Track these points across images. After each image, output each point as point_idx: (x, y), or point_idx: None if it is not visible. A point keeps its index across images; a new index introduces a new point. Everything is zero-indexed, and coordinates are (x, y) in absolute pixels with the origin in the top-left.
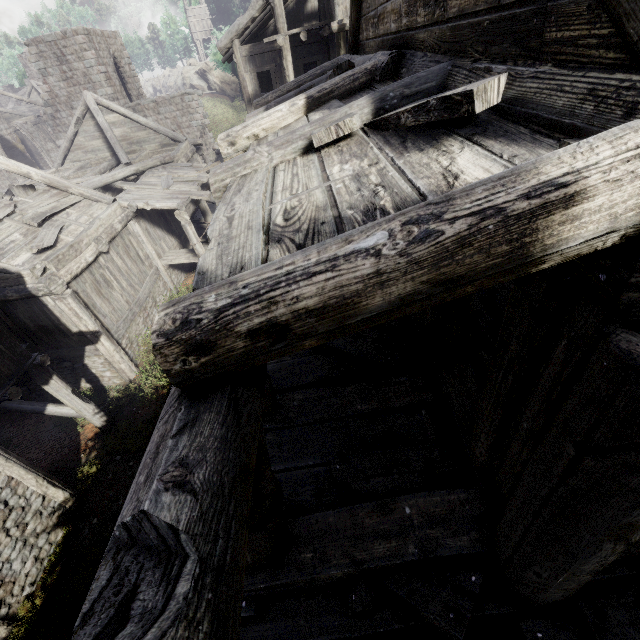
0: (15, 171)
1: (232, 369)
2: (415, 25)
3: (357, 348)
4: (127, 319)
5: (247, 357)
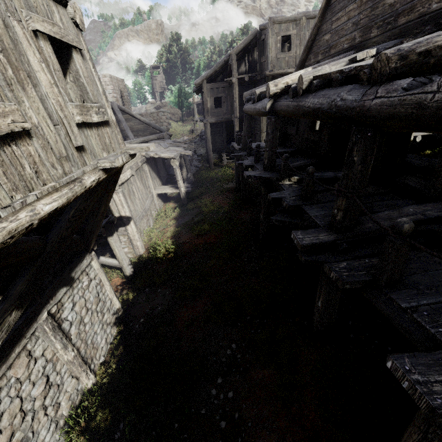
0: None
1: (406, 70)
2: (368, 38)
3: None
4: (140, 217)
5: (415, 63)
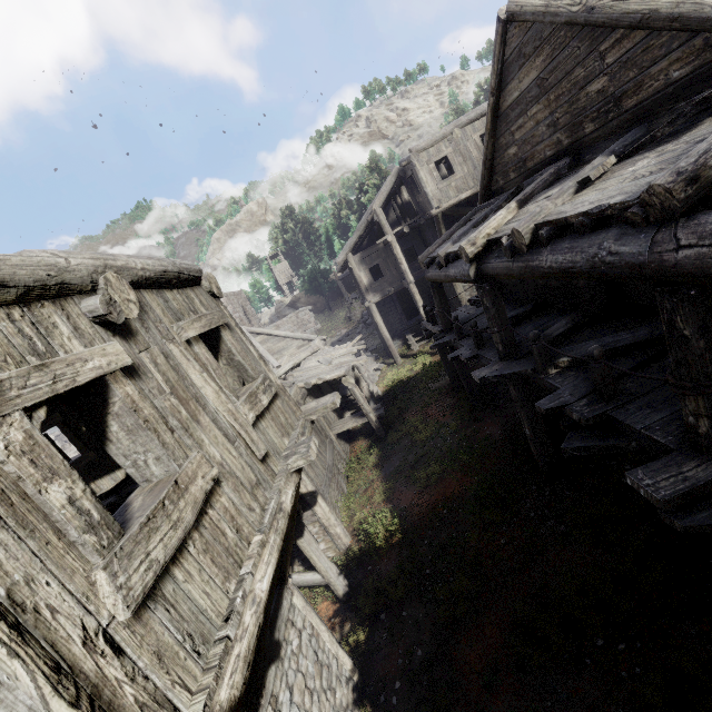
0: None
1: (706, 192)
2: (583, 136)
3: (650, 334)
4: (326, 484)
5: None
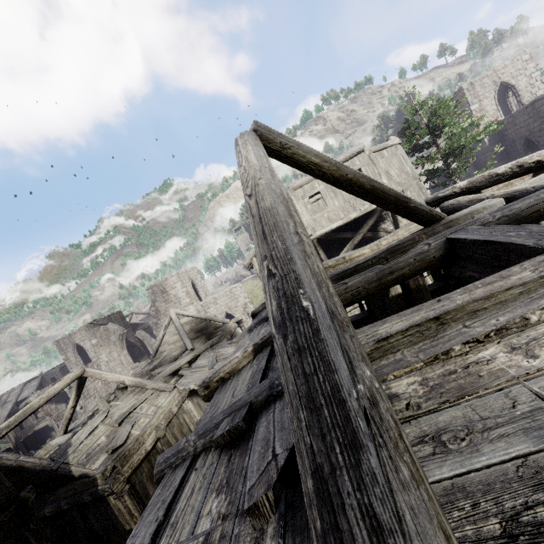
0: (116, 381)
1: None
2: None
3: None
4: None
5: None
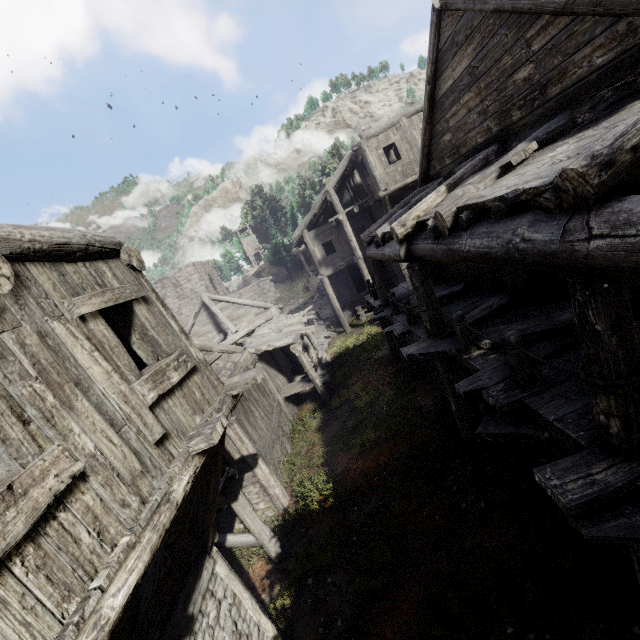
0: None
1: (622, 178)
2: (510, 123)
3: (569, 320)
4: (269, 446)
5: (632, 164)
